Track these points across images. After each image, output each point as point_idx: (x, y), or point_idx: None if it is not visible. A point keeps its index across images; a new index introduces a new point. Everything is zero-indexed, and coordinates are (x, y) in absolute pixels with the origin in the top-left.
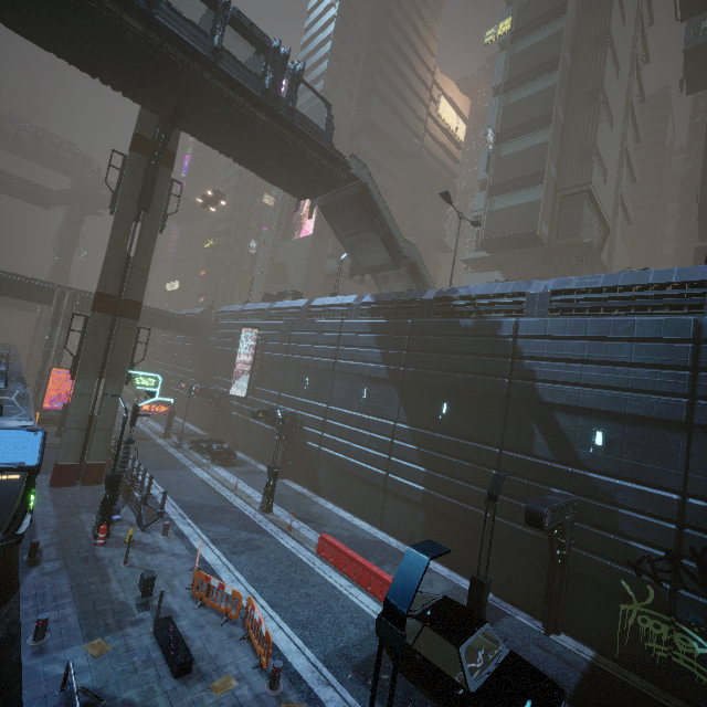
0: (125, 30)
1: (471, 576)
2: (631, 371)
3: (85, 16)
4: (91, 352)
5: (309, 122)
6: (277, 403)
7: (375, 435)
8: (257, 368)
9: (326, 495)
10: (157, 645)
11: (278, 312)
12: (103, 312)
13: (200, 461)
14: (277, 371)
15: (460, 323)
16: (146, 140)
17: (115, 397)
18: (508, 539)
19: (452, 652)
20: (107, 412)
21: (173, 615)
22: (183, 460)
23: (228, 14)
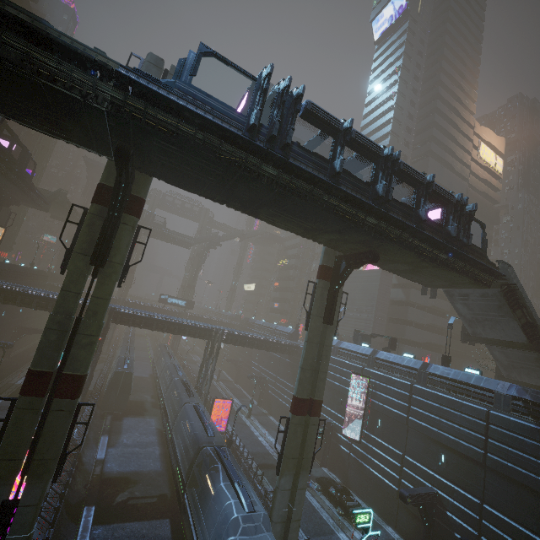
0: (364, 226)
1: None
2: None
3: (337, 222)
4: (291, 451)
5: (472, 245)
6: (400, 463)
7: None
8: (368, 413)
9: None
10: None
11: (387, 364)
12: (300, 414)
13: (336, 516)
14: (395, 427)
15: None
16: (329, 269)
17: (303, 488)
18: None
19: None
20: (298, 503)
21: None
22: (323, 513)
23: (430, 191)
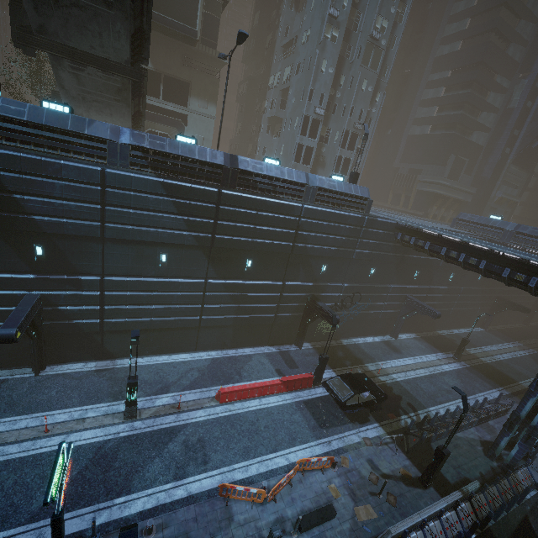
0: None
1: (324, 358)
2: (343, 239)
3: None
4: None
5: None
6: None
7: (186, 294)
8: None
9: (124, 355)
10: (309, 531)
11: None
12: None
13: None
14: None
15: (267, 202)
16: None
17: None
18: (284, 321)
19: (346, 390)
20: None
21: (282, 519)
22: None
23: None
